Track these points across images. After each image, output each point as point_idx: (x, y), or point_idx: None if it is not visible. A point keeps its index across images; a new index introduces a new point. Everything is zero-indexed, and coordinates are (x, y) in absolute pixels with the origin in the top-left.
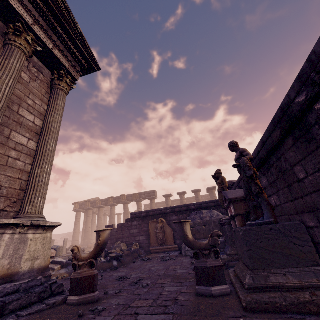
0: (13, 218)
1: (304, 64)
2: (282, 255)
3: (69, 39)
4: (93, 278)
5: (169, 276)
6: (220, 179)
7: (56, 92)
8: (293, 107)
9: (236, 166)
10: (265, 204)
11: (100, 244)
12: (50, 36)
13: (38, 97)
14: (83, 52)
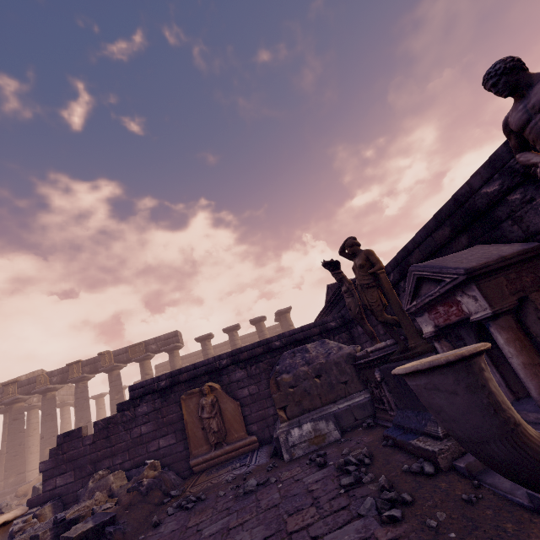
0: None
1: None
2: None
3: None
4: None
5: None
6: (361, 256)
7: None
8: None
9: None
10: None
11: None
12: None
13: None
14: None
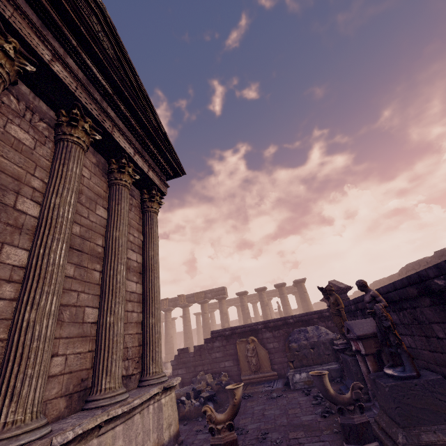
0: (139, 380)
1: (442, 262)
2: (429, 411)
3: (159, 153)
4: (236, 442)
5: (297, 427)
6: (333, 298)
7: (150, 216)
8: (431, 283)
9: (370, 313)
10: (406, 356)
11: (237, 403)
12: (145, 159)
13: (135, 228)
14: (171, 162)
